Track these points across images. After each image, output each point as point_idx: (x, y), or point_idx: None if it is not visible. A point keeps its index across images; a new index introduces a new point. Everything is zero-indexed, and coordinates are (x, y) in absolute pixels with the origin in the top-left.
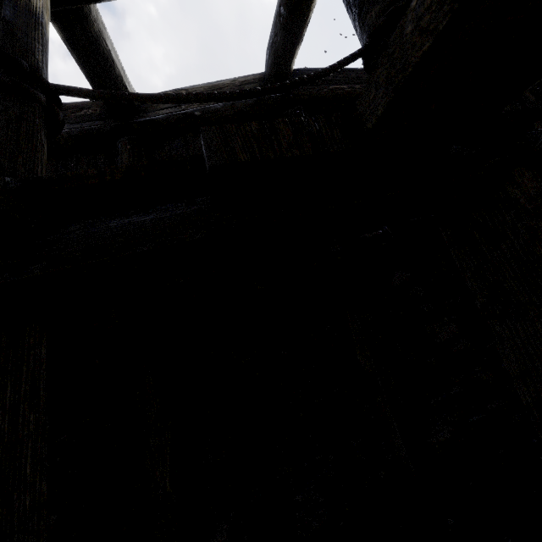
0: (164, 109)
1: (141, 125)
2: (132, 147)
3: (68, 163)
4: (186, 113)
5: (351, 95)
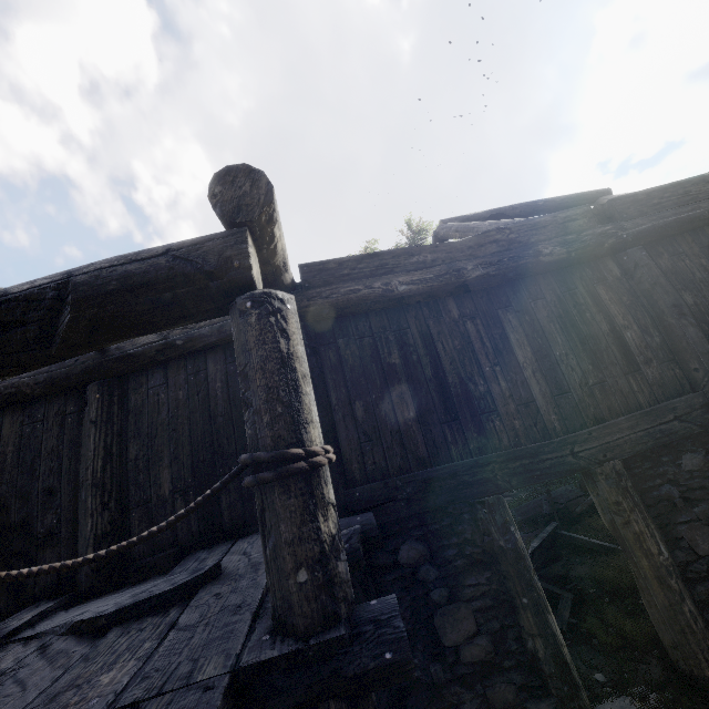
0: (144, 336)
1: (114, 363)
2: (102, 395)
3: (35, 414)
4: (166, 344)
5: (368, 297)
